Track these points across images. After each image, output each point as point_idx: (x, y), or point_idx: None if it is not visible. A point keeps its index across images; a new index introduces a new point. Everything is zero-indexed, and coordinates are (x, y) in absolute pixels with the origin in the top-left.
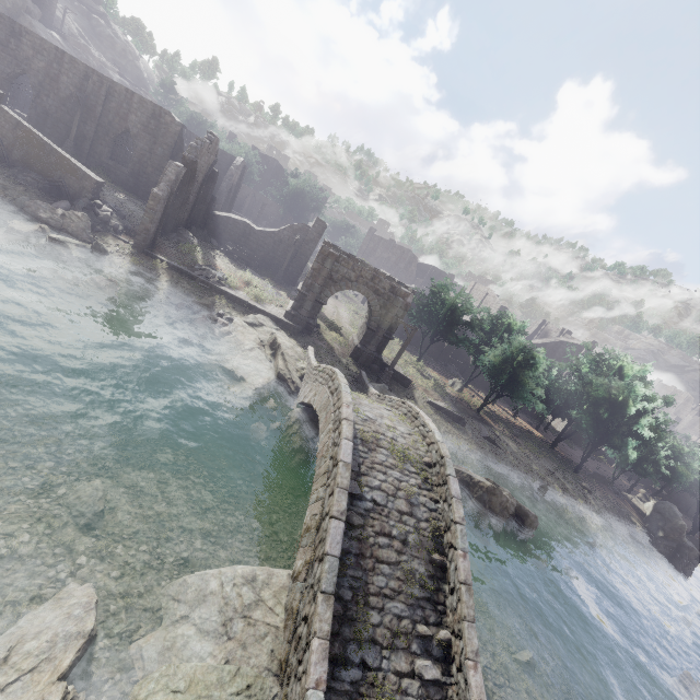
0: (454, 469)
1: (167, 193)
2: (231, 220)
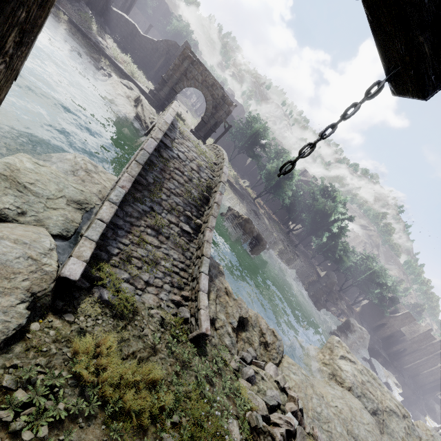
0: (230, 208)
1: None
2: (123, 18)
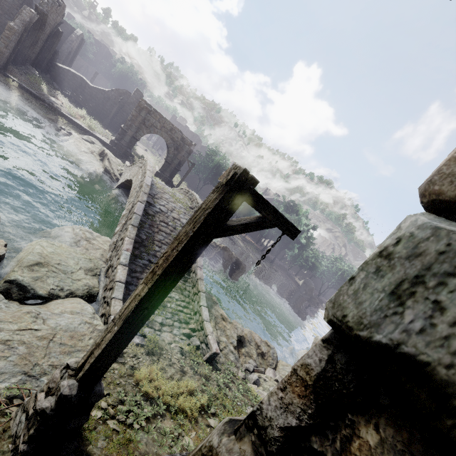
0: None
1: (22, 29)
2: (70, 73)
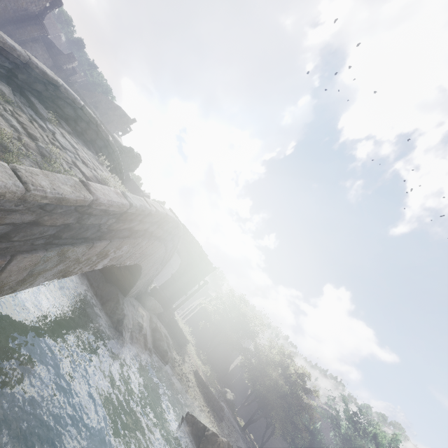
0: (190, 415)
1: None
2: None
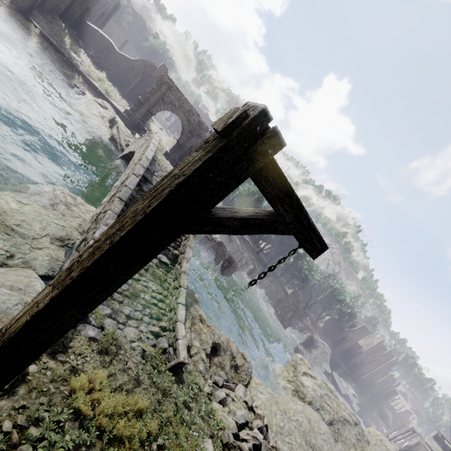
0: None
1: None
2: (99, 34)
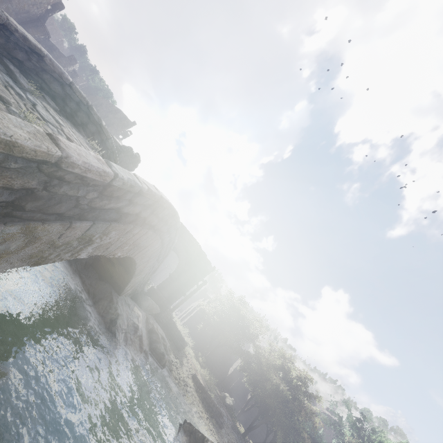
0: (187, 423)
1: None
2: None
